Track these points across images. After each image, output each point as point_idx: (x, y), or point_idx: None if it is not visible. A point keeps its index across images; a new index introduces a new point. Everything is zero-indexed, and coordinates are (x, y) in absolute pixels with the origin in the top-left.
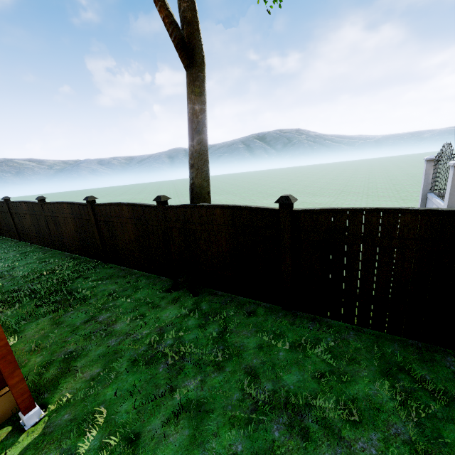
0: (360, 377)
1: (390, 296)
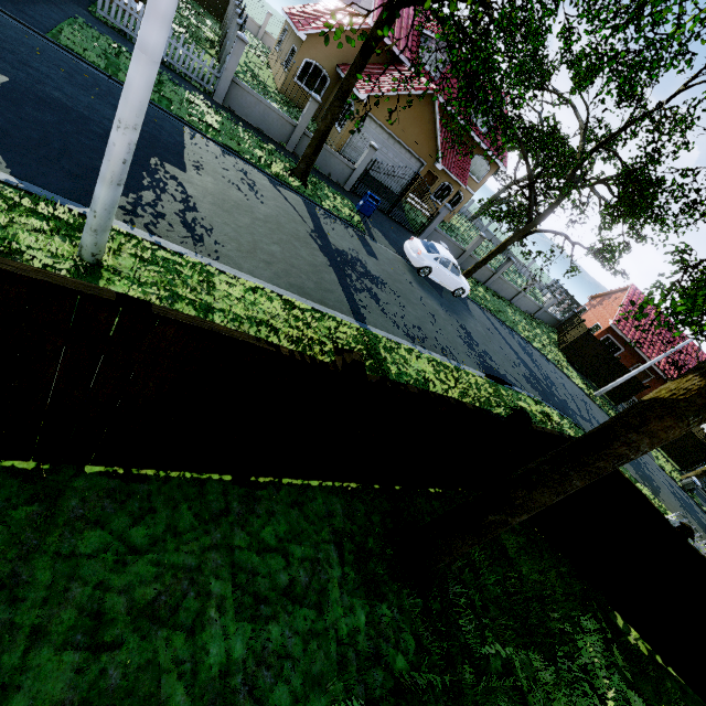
0: (196, 5)
1: None
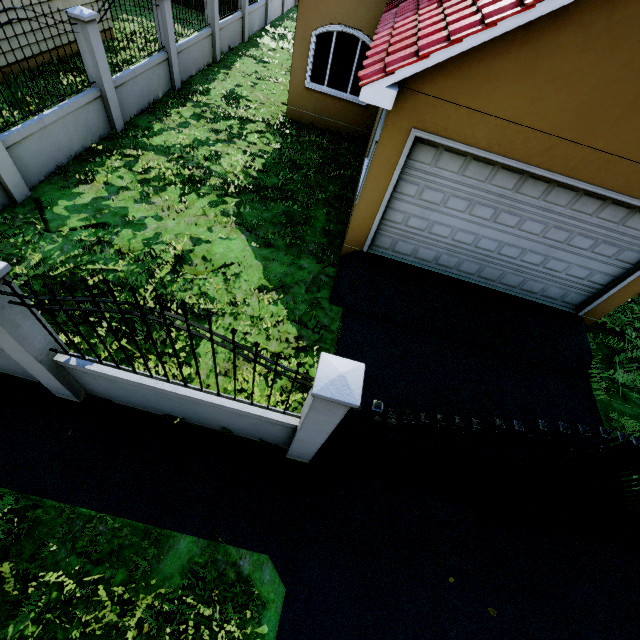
0: None
1: (224, 1)
